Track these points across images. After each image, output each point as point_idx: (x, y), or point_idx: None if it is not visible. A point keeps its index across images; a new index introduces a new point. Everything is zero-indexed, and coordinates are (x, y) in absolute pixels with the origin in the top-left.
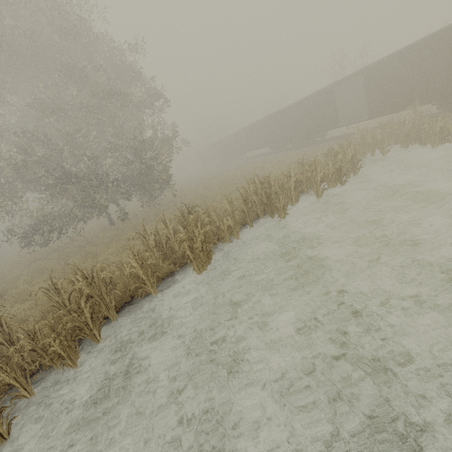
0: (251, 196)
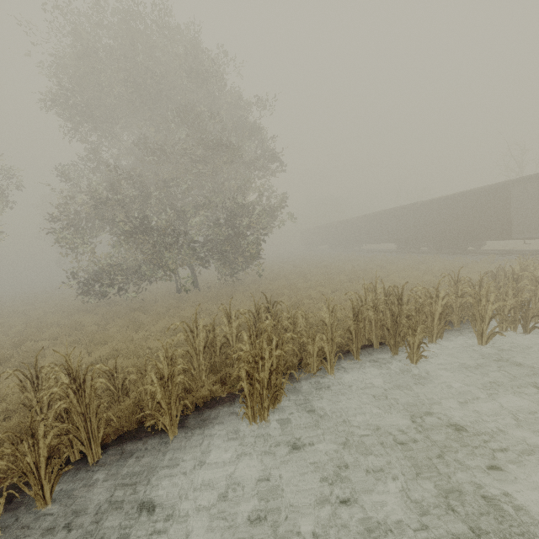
0: (367, 311)
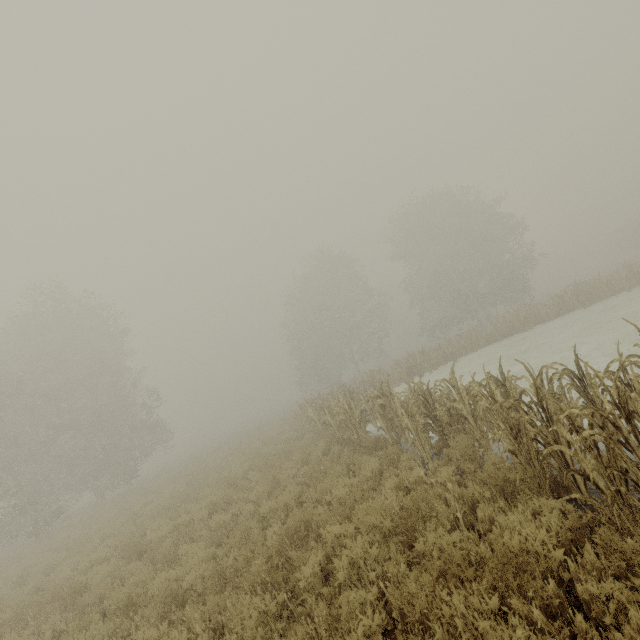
0: (567, 295)
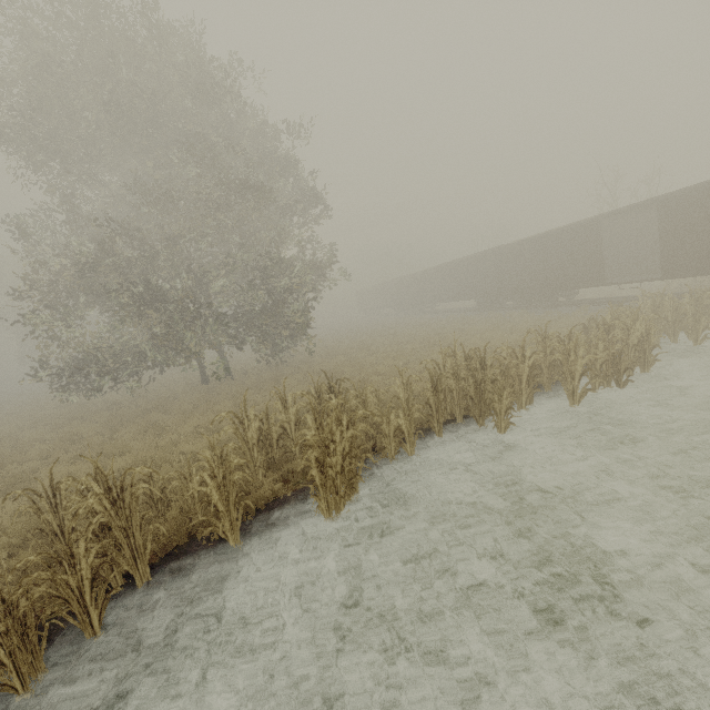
0: (447, 379)
